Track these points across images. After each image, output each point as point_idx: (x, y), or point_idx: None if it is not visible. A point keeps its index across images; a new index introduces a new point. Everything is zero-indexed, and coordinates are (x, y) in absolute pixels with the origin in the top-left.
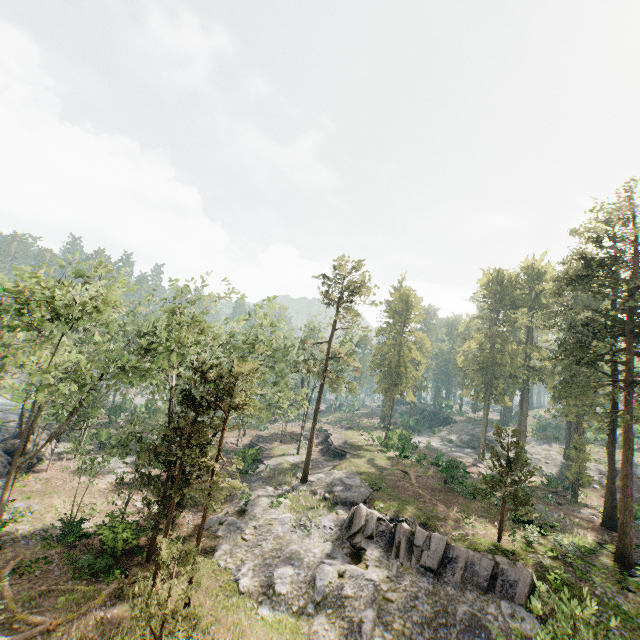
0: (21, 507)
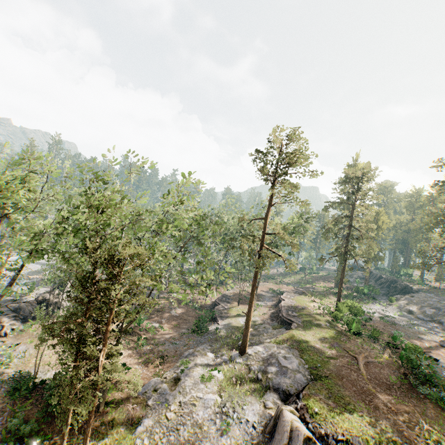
0: (21, 350)
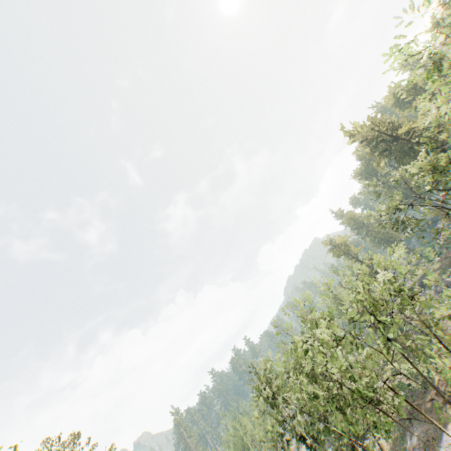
0: None
